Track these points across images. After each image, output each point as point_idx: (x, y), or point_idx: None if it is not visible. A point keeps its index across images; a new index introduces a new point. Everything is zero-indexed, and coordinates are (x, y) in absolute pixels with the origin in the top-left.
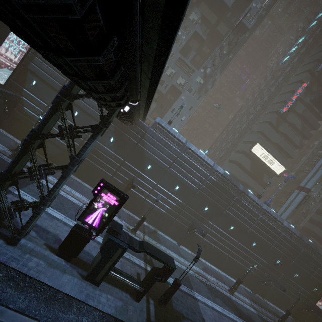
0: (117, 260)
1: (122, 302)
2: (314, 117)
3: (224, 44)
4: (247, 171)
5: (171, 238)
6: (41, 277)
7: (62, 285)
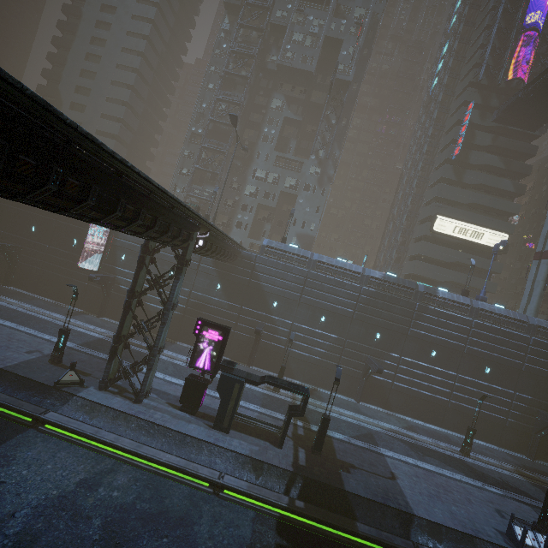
0: (238, 397)
1: (259, 447)
2: (520, 139)
3: (325, 114)
4: (446, 264)
5: (345, 396)
6: (167, 425)
7: (188, 431)
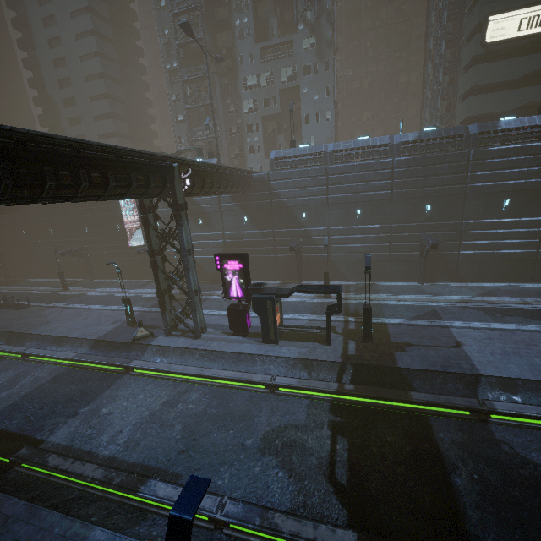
0: (274, 312)
1: (308, 349)
2: None
3: None
4: (516, 82)
5: (406, 282)
6: (222, 349)
7: (241, 350)
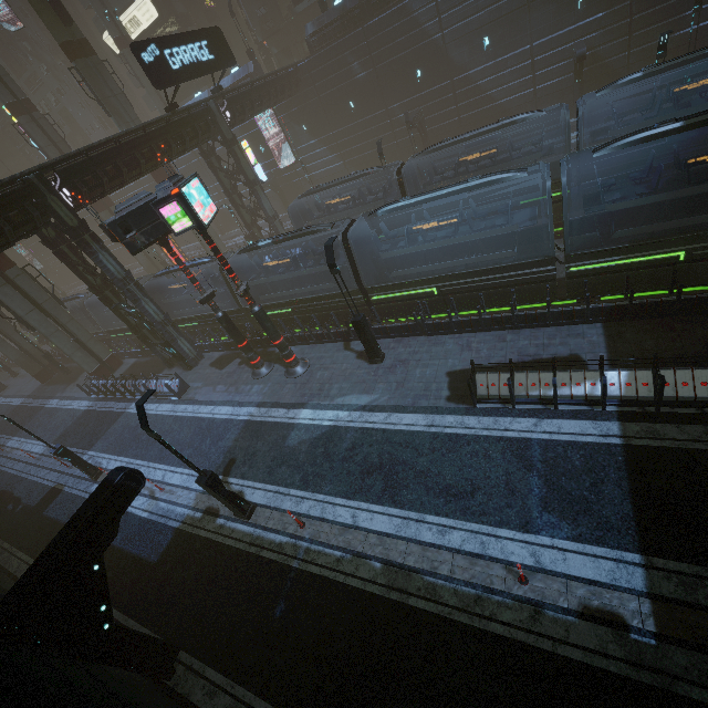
0: None
1: None
2: None
3: None
4: None
5: None
6: None
7: None
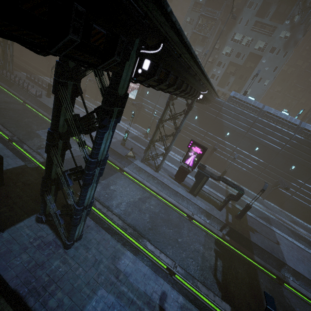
0: (204, 183)
1: (209, 207)
2: None
3: None
4: None
5: (255, 193)
6: (169, 185)
7: (178, 190)
